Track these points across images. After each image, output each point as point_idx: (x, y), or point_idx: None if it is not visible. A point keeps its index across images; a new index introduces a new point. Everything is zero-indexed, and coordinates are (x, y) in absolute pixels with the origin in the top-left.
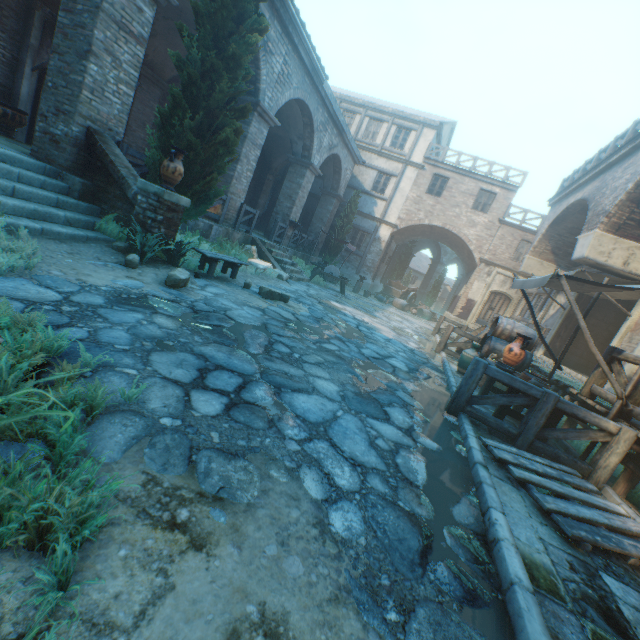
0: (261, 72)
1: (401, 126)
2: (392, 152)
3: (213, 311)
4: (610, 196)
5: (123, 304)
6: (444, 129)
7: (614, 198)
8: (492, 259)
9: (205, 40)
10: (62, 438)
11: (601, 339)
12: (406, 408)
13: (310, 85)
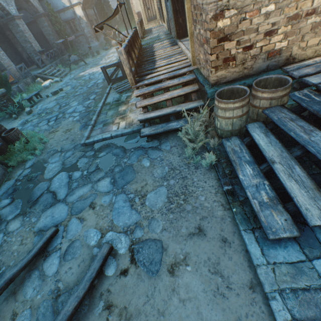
0: None
1: None
2: None
3: (43, 111)
4: None
5: (25, 124)
6: None
7: None
8: None
9: None
10: (35, 135)
11: None
12: (96, 94)
13: None
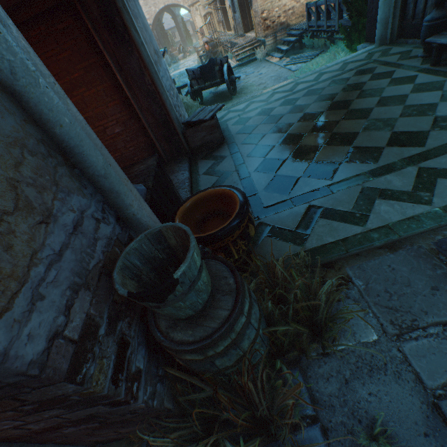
0: None
1: None
2: None
3: None
4: None
5: None
6: None
7: None
8: (192, 2)
9: None
10: None
11: None
12: None
13: None
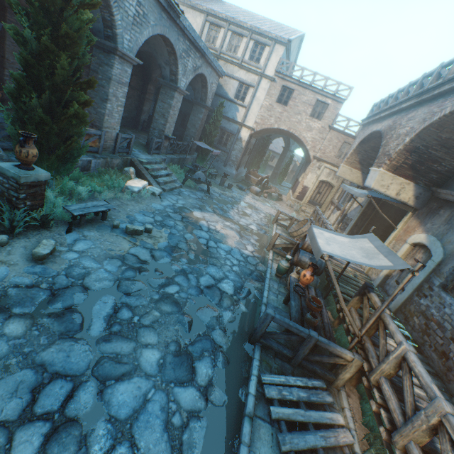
0: (115, 18)
1: (257, 41)
2: (250, 65)
3: (71, 284)
4: (395, 141)
5: None
6: (293, 42)
7: (396, 145)
8: (322, 156)
9: (37, 16)
10: None
11: (384, 227)
12: (214, 354)
13: (168, 19)
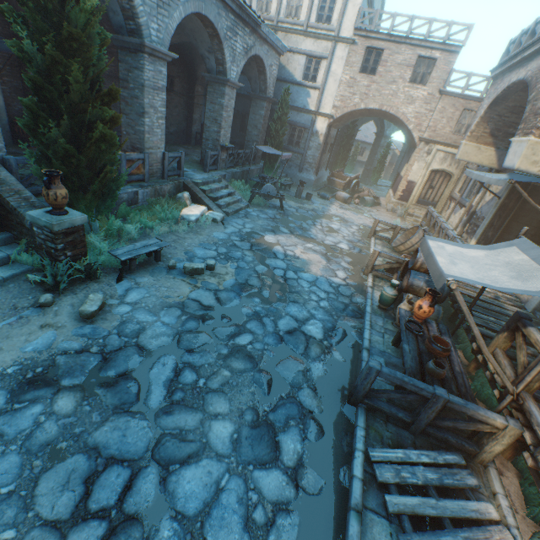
0: (135, 3)
1: None
2: (319, 29)
3: (124, 345)
4: None
5: (25, 394)
6: None
7: None
8: (432, 136)
9: (35, 20)
10: None
11: (536, 223)
12: (302, 422)
13: None
